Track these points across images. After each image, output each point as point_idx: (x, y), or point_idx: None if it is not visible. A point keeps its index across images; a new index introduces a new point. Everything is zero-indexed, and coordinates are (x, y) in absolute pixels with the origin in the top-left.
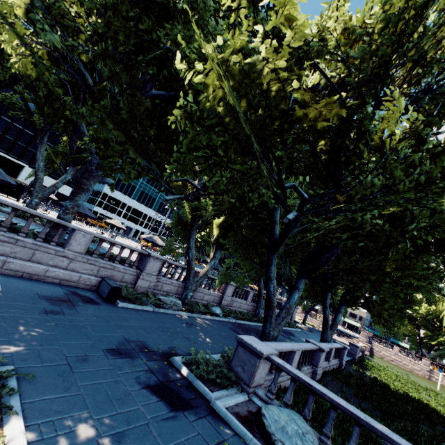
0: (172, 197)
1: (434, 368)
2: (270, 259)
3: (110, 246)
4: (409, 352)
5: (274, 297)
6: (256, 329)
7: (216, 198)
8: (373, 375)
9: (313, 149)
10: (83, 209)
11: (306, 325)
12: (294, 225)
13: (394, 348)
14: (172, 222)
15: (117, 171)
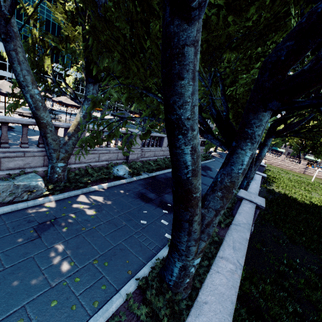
0: None
1: (309, 166)
2: (173, 49)
3: None
4: (292, 157)
5: (195, 179)
6: None
7: None
8: (278, 189)
9: None
10: None
11: (217, 151)
12: None
13: (282, 156)
14: None
15: None
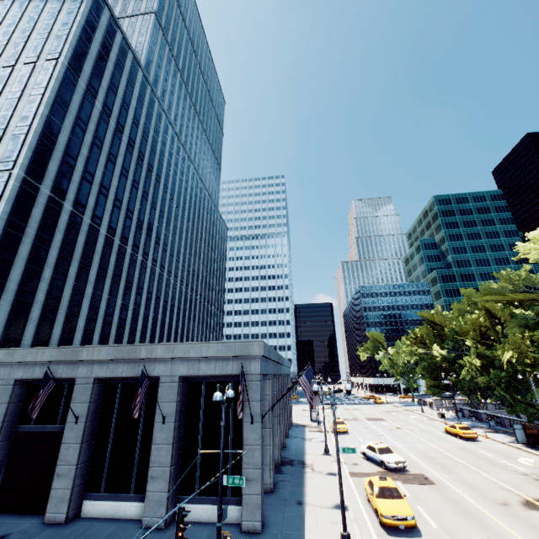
0: None
1: None
2: None
3: None
4: None
5: None
6: None
7: None
8: None
9: None
10: None
11: None
12: None
13: None
14: None
15: None
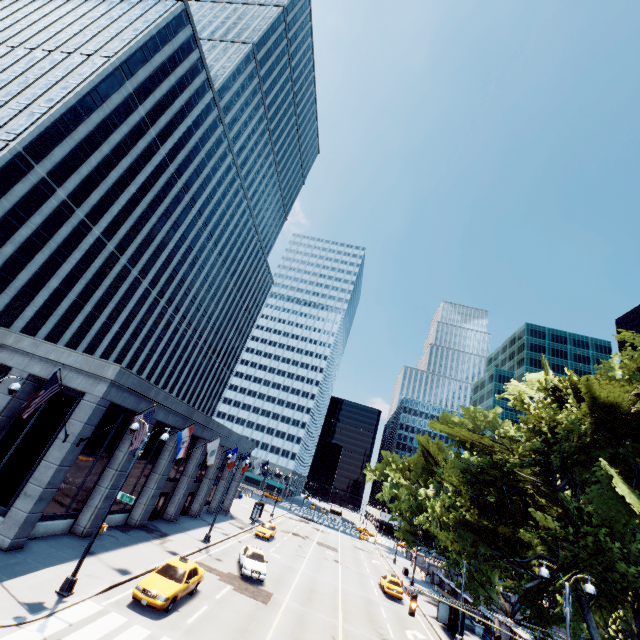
0: None
1: None
2: None
3: None
4: None
5: None
6: None
7: None
8: None
9: None
10: None
11: None
12: None
13: None
14: None
15: None
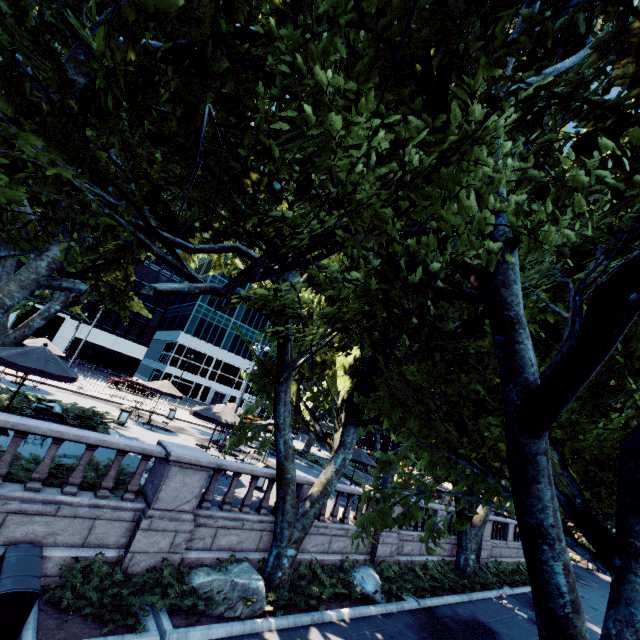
0: (179, 286)
1: None
2: (525, 456)
3: (50, 446)
4: None
5: (578, 619)
6: (476, 625)
7: (312, 275)
8: None
9: (626, 28)
10: (36, 360)
11: None
12: (638, 304)
13: None
14: (251, 372)
15: (42, 238)
